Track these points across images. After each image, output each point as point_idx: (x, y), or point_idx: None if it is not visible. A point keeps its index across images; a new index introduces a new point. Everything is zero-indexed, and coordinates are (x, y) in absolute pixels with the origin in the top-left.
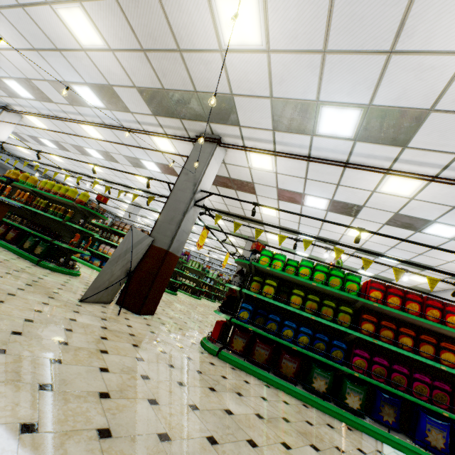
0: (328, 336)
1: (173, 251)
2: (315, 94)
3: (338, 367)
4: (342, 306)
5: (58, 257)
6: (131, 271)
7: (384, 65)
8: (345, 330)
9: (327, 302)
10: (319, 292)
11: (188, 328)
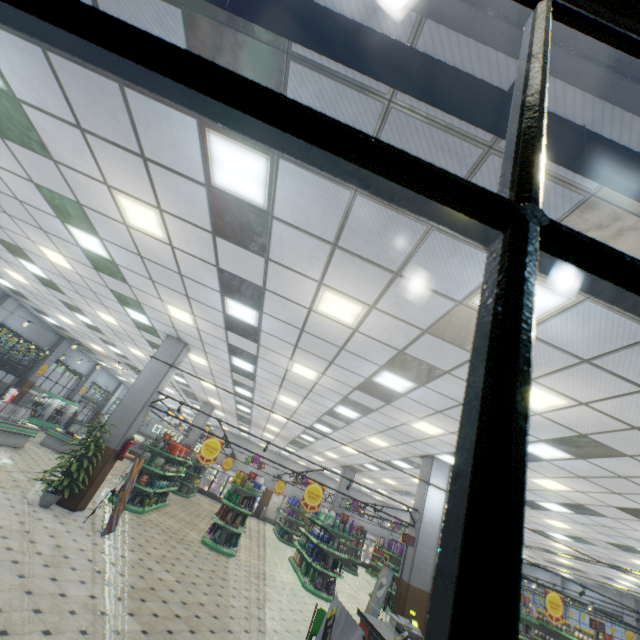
0: None
1: None
2: None
3: None
4: None
5: None
6: None
7: None
8: None
9: None
10: None
11: None
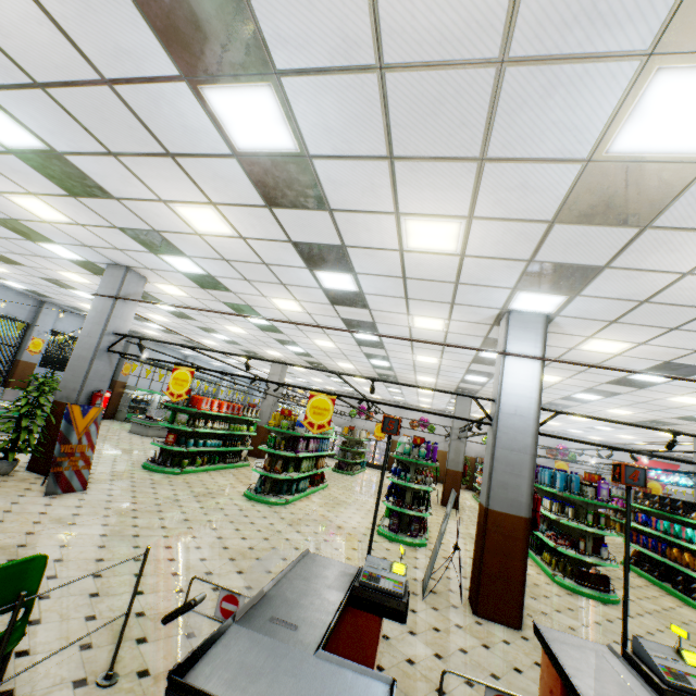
0: None
1: None
2: None
3: None
4: None
5: None
6: None
7: None
8: None
9: None
10: None
11: None
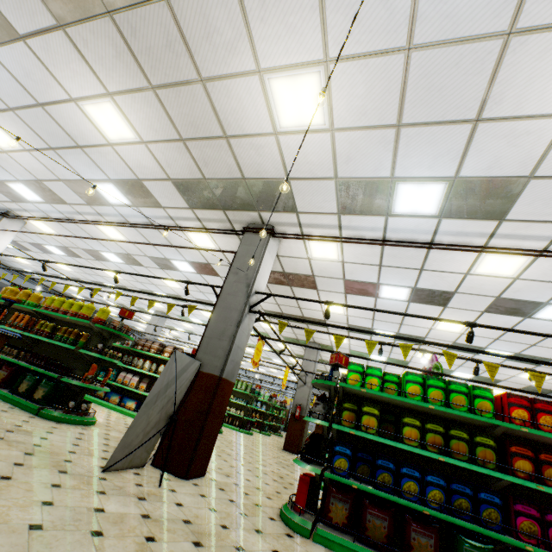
0: (470, 486)
1: (226, 376)
2: (389, 171)
3: (499, 539)
4: (477, 437)
5: (66, 399)
6: (172, 412)
7: (470, 134)
8: (492, 475)
9: (455, 432)
10: (435, 416)
11: (255, 490)
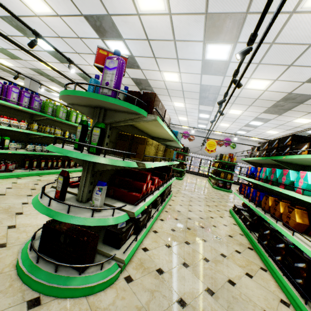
0: None
1: None
2: None
3: None
4: None
5: None
6: None
7: None
8: None
9: None
10: None
11: None
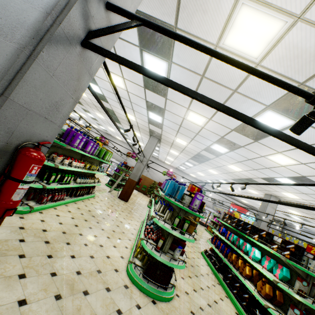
0: None
1: None
2: None
3: None
4: None
5: None
6: None
7: None
8: None
9: None
10: None
11: None
